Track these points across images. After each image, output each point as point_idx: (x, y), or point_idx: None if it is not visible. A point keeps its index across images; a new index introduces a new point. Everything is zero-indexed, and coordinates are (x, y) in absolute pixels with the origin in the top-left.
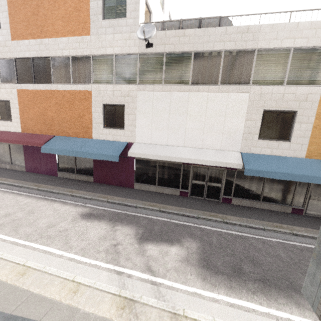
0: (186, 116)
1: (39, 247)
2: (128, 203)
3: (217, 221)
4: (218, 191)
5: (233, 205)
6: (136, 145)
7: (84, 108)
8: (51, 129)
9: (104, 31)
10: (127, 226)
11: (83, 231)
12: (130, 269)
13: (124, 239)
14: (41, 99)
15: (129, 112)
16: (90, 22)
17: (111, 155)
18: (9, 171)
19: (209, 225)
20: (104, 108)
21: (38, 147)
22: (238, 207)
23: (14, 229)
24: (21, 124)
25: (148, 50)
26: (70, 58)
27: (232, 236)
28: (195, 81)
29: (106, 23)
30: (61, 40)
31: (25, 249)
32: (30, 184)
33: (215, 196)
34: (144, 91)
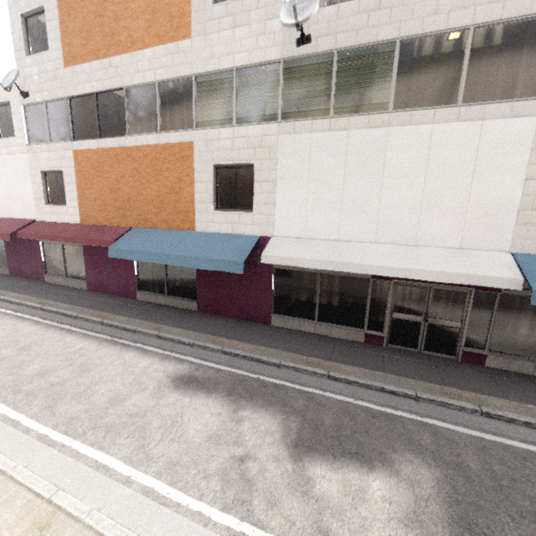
0: (381, 179)
1: (87, 451)
2: (263, 357)
3: (465, 409)
4: (453, 338)
5: (491, 369)
6: (277, 241)
7: (181, 175)
8: (126, 216)
9: (215, 25)
10: (264, 410)
11: (174, 418)
12: (279, 534)
13: (259, 446)
14: (110, 164)
15: (263, 177)
16: (190, 13)
17: (229, 261)
18: (62, 290)
19: (448, 420)
20: (216, 172)
21: (106, 249)
22: (506, 376)
23: (50, 406)
24: (79, 209)
25: (301, 50)
26: (157, 87)
27: (516, 456)
28: (403, 102)
29: (220, 9)
30: (142, 54)
31: (60, 454)
32: (91, 314)
33: (445, 348)
34: (292, 133)
